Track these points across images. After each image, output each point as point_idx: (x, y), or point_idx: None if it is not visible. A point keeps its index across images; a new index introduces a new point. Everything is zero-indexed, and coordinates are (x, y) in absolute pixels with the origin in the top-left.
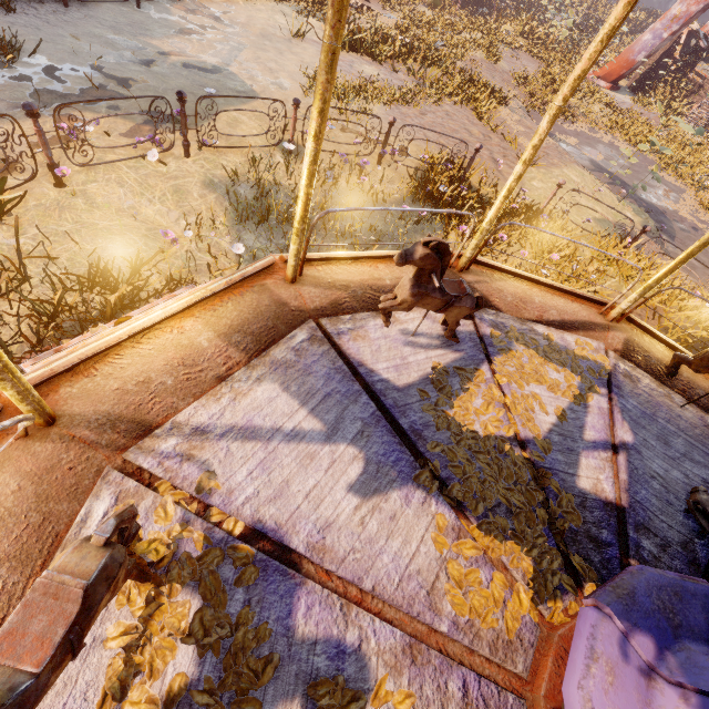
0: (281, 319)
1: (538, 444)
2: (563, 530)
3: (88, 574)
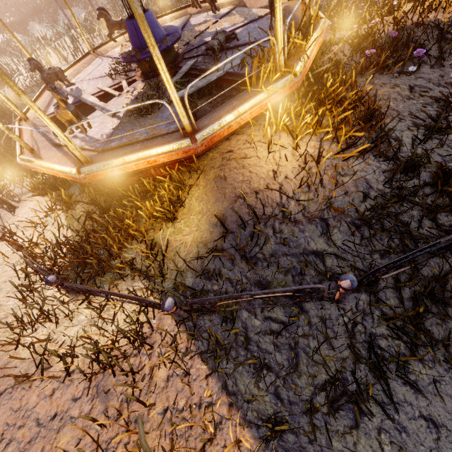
0: (184, 15)
1: (206, 32)
2: (188, 44)
3: (123, 19)
